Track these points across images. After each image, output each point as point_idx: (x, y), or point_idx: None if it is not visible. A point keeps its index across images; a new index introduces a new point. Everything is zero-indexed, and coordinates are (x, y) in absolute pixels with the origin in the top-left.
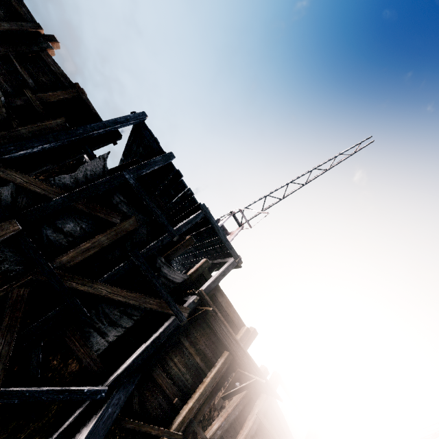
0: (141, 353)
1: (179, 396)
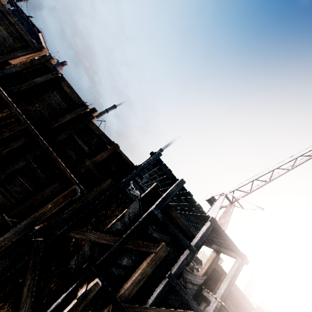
0: None
1: None
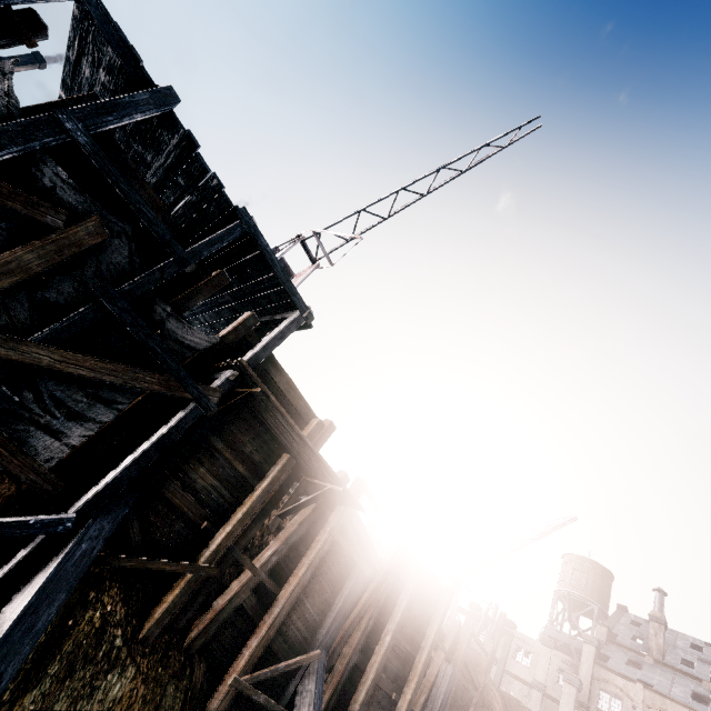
0: (136, 461)
1: (210, 519)
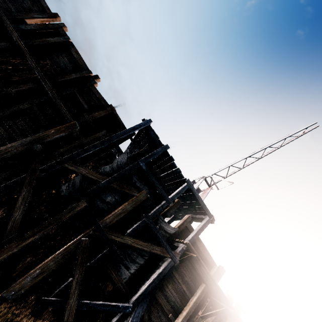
0: (151, 283)
1: (172, 312)
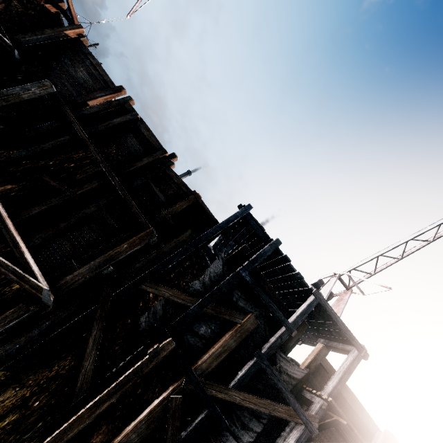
0: None
1: None
